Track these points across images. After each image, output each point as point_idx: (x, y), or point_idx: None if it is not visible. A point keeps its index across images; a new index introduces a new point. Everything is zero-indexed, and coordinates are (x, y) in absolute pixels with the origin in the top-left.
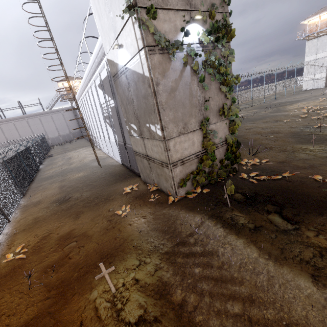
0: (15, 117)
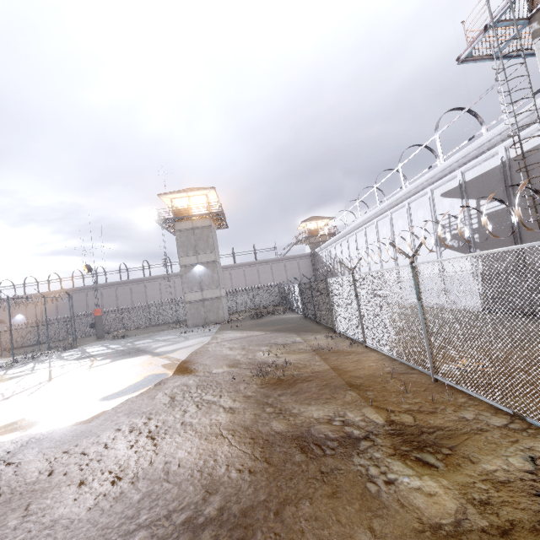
0: (247, 263)
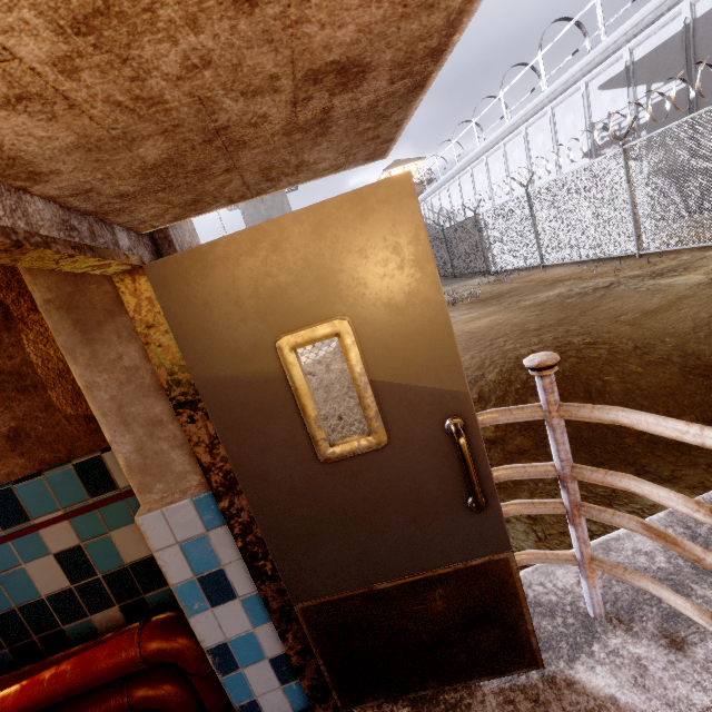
0: None
